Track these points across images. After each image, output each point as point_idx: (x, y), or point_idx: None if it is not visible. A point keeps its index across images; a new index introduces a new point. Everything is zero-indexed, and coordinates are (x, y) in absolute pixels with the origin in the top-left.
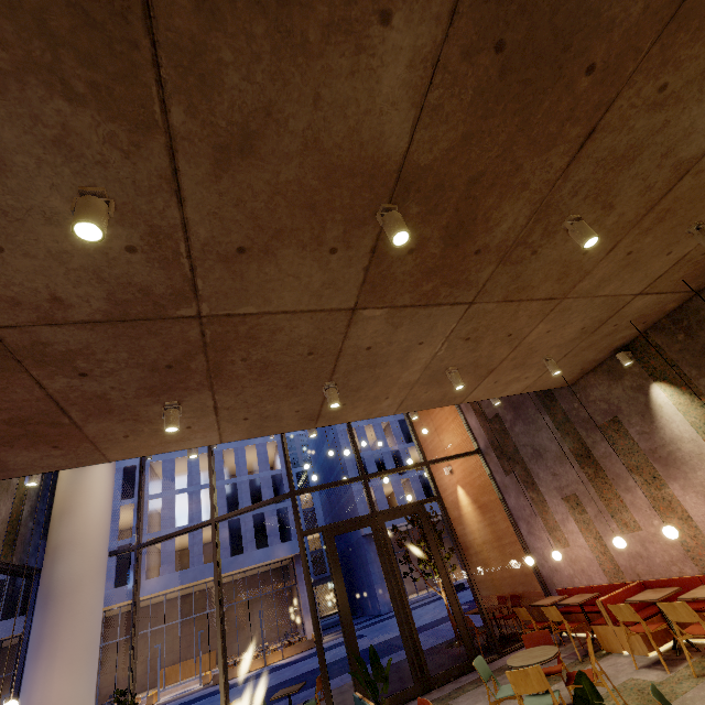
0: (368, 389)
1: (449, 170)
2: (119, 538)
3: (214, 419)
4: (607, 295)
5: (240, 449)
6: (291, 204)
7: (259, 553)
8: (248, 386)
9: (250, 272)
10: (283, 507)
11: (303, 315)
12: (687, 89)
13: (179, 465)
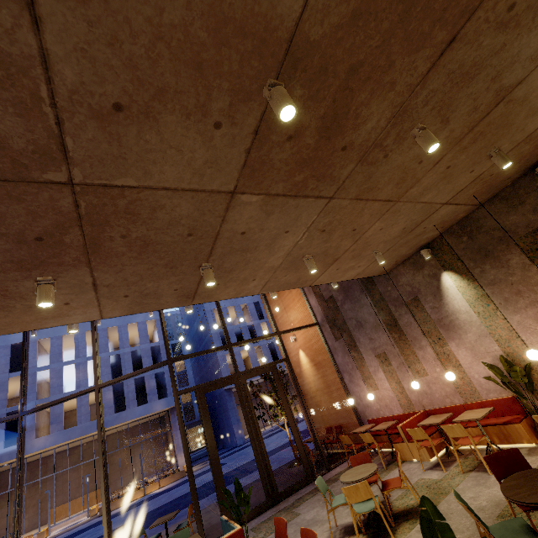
0: (239, 271)
1: (335, 52)
2: (8, 405)
3: (93, 295)
4: (425, 202)
5: (123, 327)
6: (175, 57)
7: (140, 409)
8: (128, 264)
9: (129, 137)
10: (161, 371)
11: (184, 194)
12: (526, 15)
13: (66, 341)
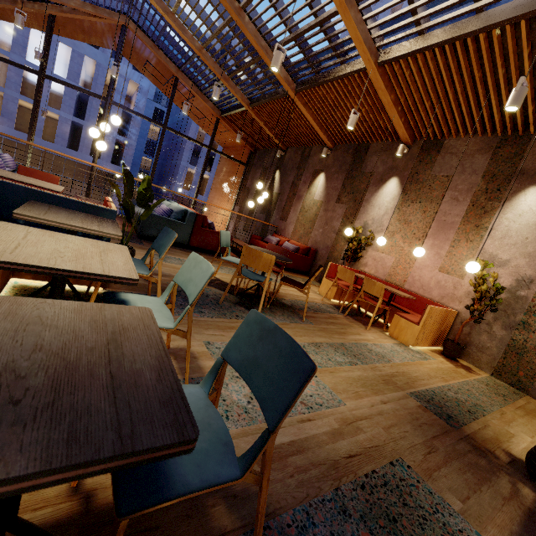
0: None
1: None
2: None
3: None
4: None
5: (103, 68)
6: None
7: (91, 159)
8: None
9: None
10: (123, 140)
11: None
12: None
13: (35, 34)
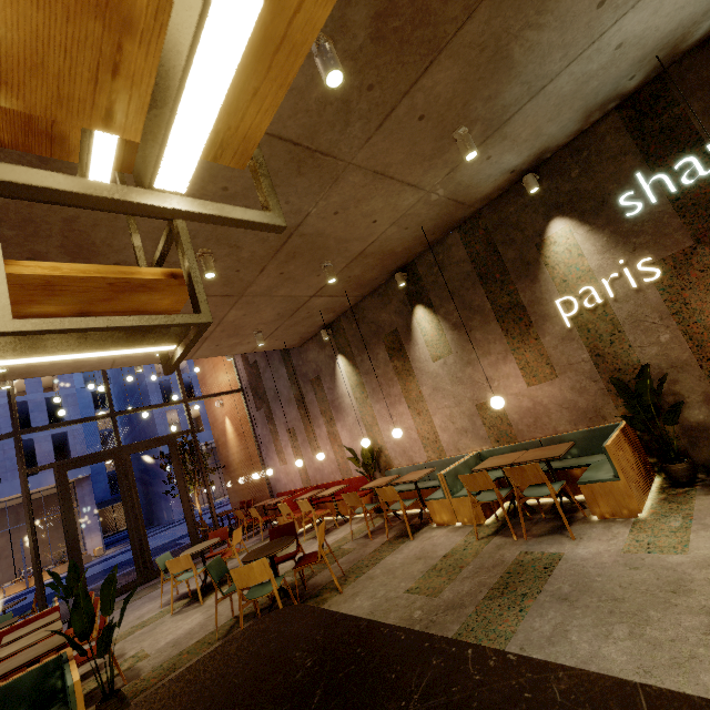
0: None
1: (33, 211)
2: None
3: None
4: (284, 296)
5: None
6: None
7: None
8: None
9: None
10: (62, 432)
11: None
12: (250, 192)
13: None
